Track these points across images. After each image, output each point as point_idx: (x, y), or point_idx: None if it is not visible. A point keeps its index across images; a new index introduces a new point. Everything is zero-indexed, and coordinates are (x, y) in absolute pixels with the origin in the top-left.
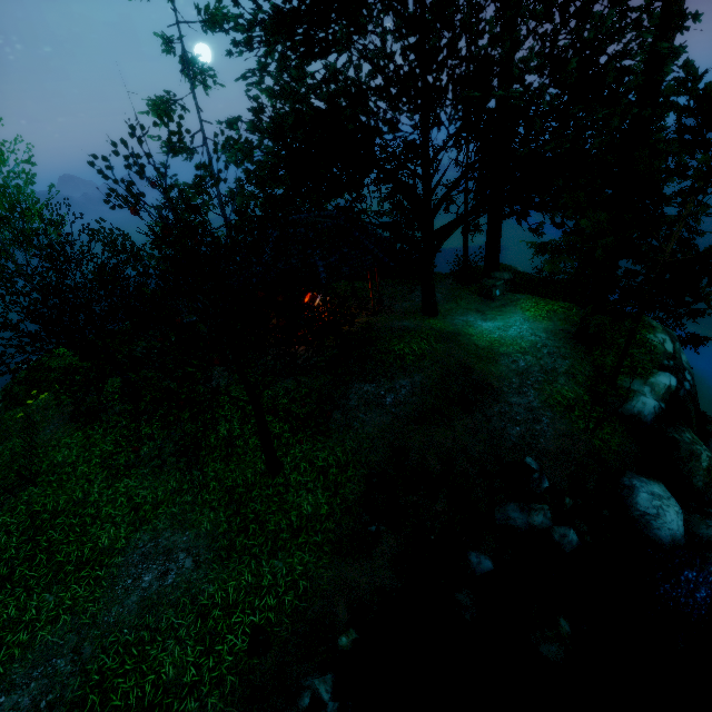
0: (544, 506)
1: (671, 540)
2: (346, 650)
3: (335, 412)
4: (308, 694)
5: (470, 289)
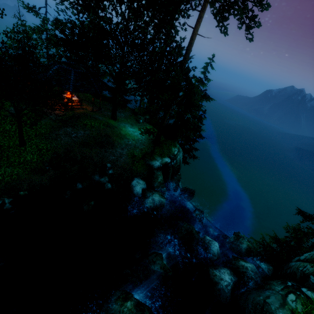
0: (106, 177)
1: (137, 194)
2: (21, 195)
3: (53, 133)
4: (1, 201)
5: (135, 117)
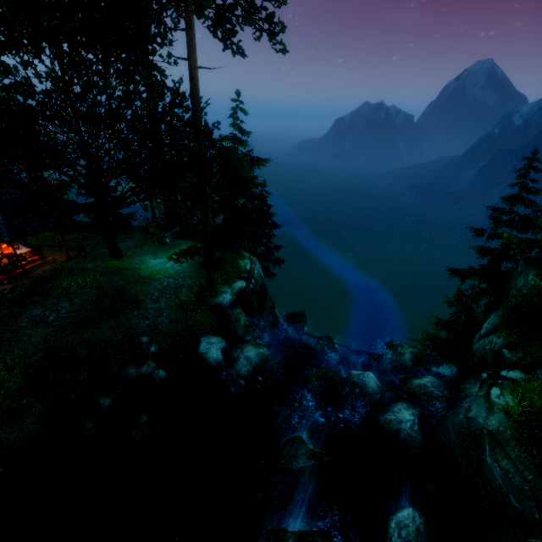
0: (149, 361)
1: (216, 363)
2: None
3: (7, 332)
4: None
5: (154, 238)
